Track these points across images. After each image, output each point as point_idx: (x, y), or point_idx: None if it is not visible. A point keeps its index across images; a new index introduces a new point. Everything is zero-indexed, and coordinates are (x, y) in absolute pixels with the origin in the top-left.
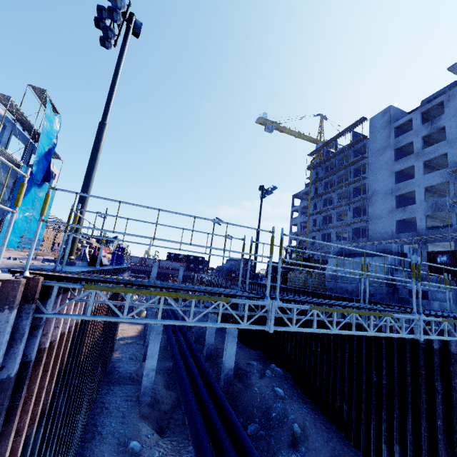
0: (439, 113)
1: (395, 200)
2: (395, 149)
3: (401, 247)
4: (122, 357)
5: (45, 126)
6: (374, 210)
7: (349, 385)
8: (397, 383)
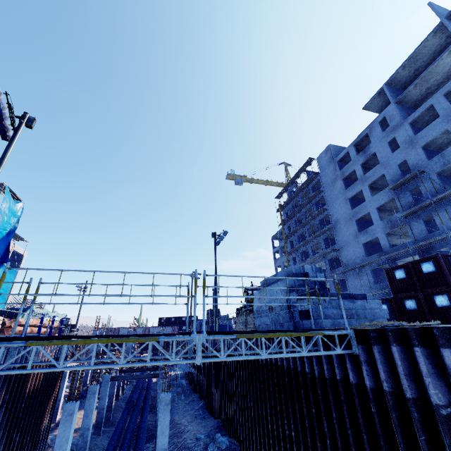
0: (370, 143)
1: (356, 224)
2: (343, 179)
3: (303, 267)
4: None
5: (2, 213)
6: (341, 237)
7: (274, 447)
8: (301, 432)
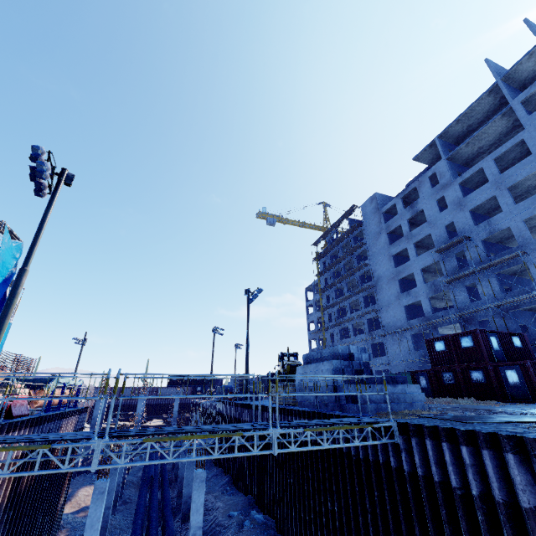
0: (418, 196)
1: (398, 284)
2: (388, 233)
3: (349, 347)
4: (69, 535)
5: (0, 256)
6: (382, 297)
7: (316, 522)
8: (344, 508)
